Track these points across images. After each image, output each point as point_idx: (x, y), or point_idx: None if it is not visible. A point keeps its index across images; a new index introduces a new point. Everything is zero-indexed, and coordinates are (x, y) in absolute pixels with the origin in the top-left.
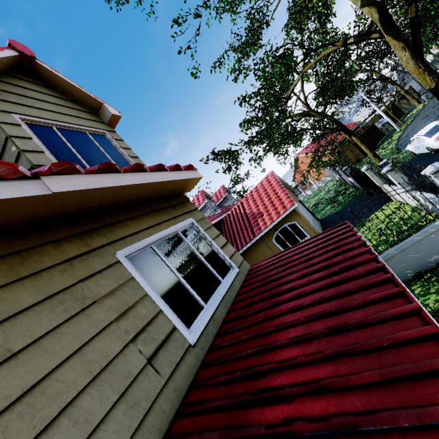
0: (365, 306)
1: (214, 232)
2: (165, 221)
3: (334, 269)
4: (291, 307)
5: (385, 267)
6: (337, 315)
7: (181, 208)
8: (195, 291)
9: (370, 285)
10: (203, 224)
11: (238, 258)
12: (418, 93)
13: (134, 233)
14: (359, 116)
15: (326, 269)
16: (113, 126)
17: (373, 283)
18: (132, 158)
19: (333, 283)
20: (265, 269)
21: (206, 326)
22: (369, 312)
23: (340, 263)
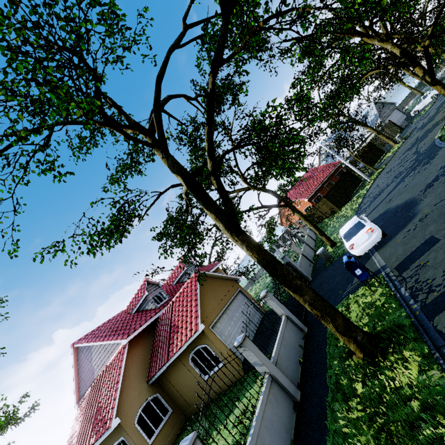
0: None
1: None
2: None
3: None
4: None
5: None
6: None
7: None
8: None
9: None
10: None
11: None
12: (399, 127)
13: None
14: (345, 149)
15: None
16: None
17: None
18: None
19: None
20: None
21: None
22: None
23: None
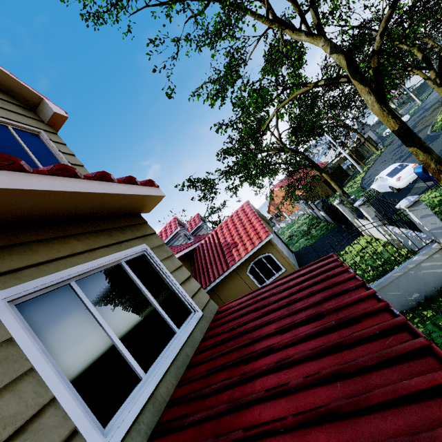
0: (400, 405)
1: (174, 263)
2: (103, 247)
3: (328, 320)
4: (270, 388)
5: (409, 325)
6: (350, 417)
7: (132, 231)
8: (131, 351)
9: (395, 357)
10: (160, 253)
11: (203, 297)
12: (375, 142)
13: (43, 262)
14: (326, 157)
15: (317, 320)
16: (56, 128)
17: (399, 354)
18: (74, 165)
19: (331, 347)
20: (235, 312)
21: (139, 416)
22: (411, 420)
23: (335, 311)
